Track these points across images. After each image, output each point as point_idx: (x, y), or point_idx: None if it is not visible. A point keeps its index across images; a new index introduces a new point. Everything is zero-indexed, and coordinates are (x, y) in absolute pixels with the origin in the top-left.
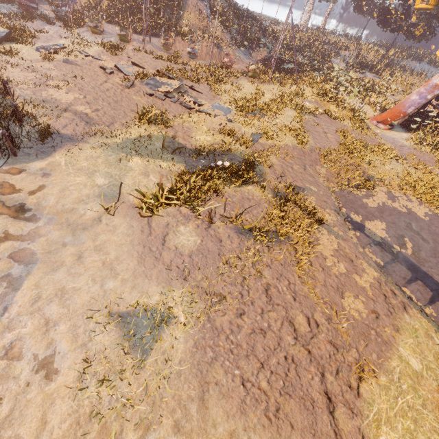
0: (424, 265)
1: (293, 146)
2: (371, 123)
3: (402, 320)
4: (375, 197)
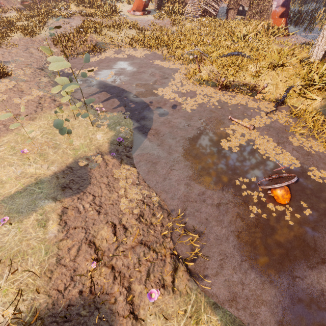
0: (117, 82)
1: (20, 38)
2: (131, 14)
3: (46, 113)
4: (101, 55)
